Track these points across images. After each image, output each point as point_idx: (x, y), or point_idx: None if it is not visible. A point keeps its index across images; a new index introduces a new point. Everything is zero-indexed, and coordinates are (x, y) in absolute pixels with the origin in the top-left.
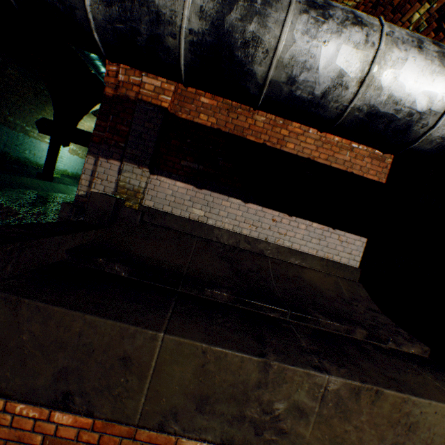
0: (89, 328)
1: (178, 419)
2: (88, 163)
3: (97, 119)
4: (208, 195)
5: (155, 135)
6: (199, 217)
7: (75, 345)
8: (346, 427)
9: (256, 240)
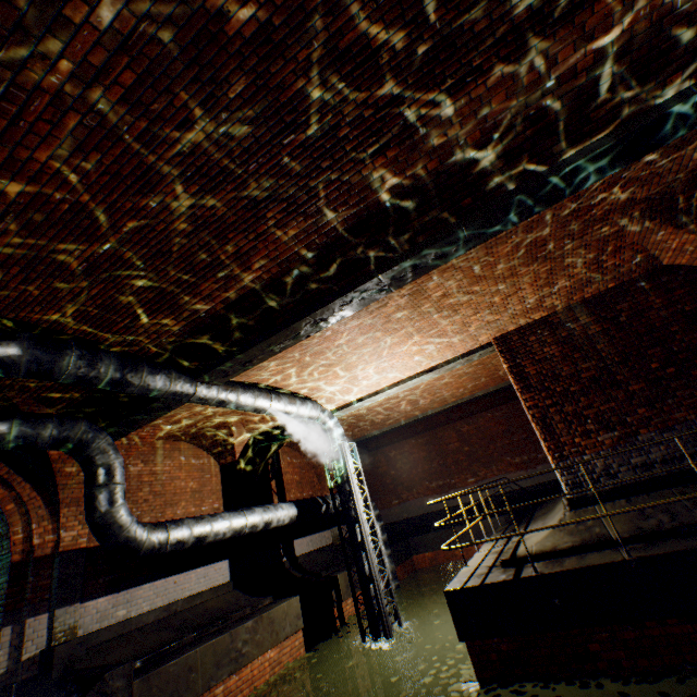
0: (176, 665)
1: (214, 678)
2: (5, 635)
3: (9, 587)
4: (126, 594)
5: (80, 571)
6: (124, 615)
7: (173, 677)
8: (259, 636)
9: (171, 604)
